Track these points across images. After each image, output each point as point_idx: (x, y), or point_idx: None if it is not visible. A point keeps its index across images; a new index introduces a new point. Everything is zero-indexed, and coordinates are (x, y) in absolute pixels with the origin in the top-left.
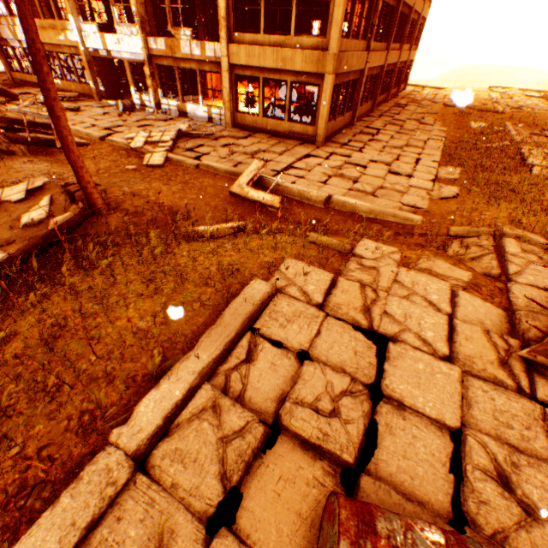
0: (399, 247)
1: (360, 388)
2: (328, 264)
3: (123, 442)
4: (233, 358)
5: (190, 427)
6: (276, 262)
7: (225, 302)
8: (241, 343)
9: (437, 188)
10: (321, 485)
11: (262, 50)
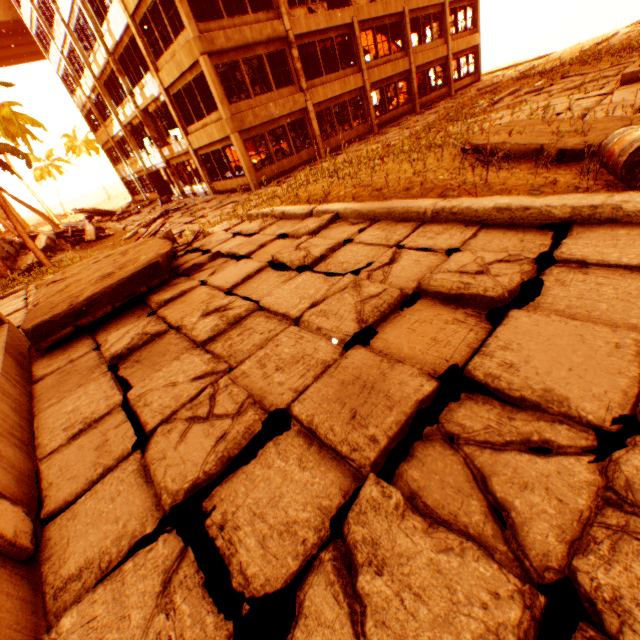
0: None
1: None
2: None
3: None
4: None
5: None
6: None
7: None
8: None
9: None
10: None
11: (200, 133)
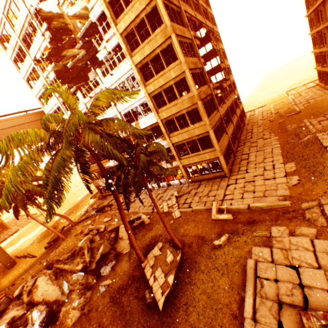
0: (286, 221)
1: (295, 285)
2: (265, 243)
3: (247, 316)
4: (257, 287)
5: (259, 308)
6: (249, 249)
7: (243, 269)
8: (257, 282)
9: (288, 180)
10: (298, 314)
11: (192, 158)
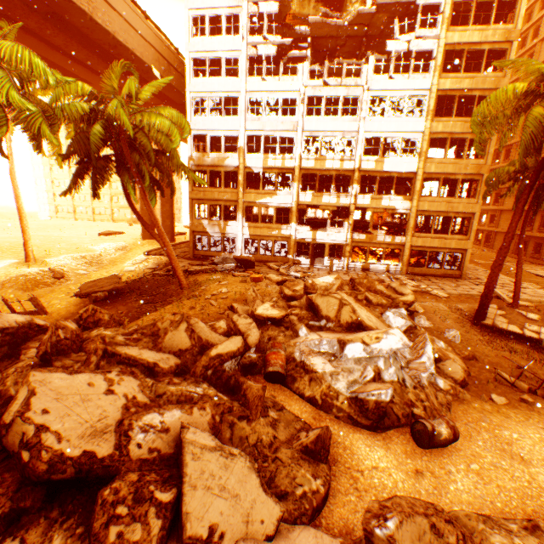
0: None
1: None
2: None
3: None
4: None
5: None
6: None
7: None
8: None
9: None
10: None
11: (432, 239)
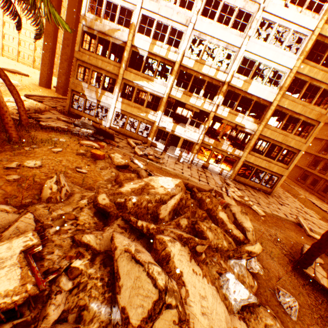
0: None
1: None
2: None
3: None
4: None
5: None
6: None
7: None
8: None
9: None
10: None
11: (261, 160)
